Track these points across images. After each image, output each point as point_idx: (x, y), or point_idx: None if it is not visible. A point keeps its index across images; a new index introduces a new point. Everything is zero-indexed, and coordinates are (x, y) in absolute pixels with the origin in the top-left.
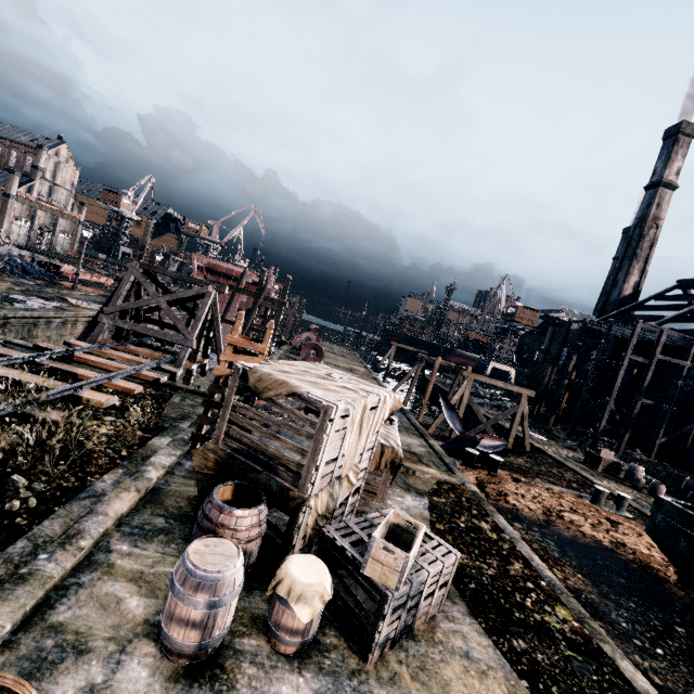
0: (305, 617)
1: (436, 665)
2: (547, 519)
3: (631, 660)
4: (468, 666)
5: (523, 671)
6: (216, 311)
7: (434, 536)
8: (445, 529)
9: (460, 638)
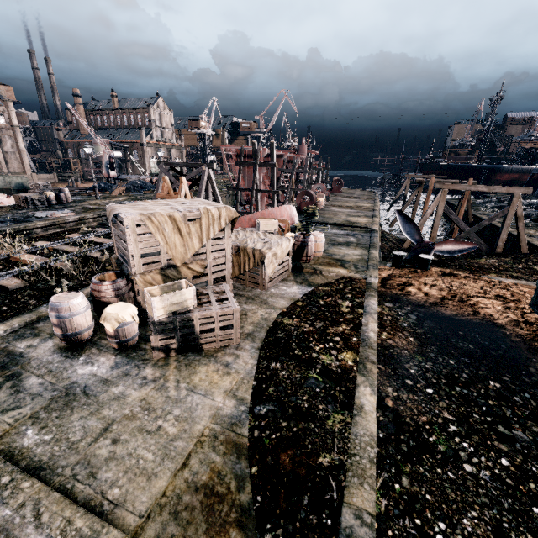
0: (109, 329)
1: (198, 365)
2: (437, 302)
3: (378, 389)
4: (221, 369)
5: (260, 378)
6: (212, 183)
7: (231, 298)
8: (301, 305)
9: (233, 357)
